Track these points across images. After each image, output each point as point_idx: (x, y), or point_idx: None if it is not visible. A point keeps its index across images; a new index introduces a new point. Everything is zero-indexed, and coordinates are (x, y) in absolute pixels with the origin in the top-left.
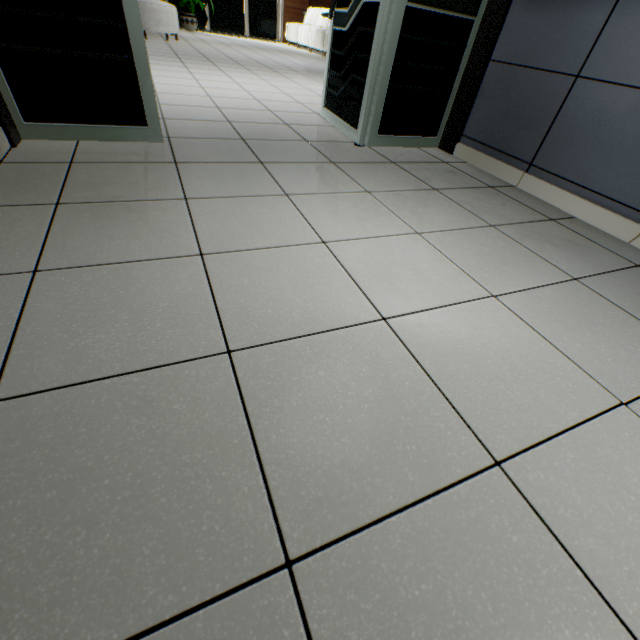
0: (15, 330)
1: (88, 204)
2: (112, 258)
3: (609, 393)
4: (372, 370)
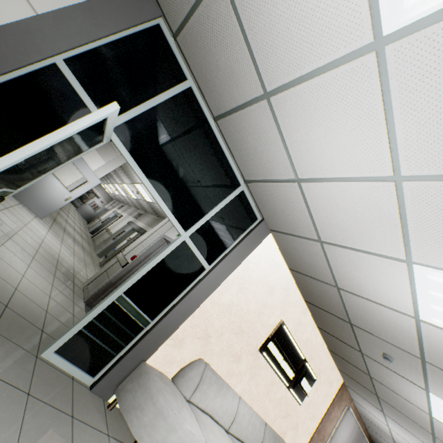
0: (74, 308)
1: (69, 326)
2: (64, 308)
3: (11, 239)
4: (38, 268)
